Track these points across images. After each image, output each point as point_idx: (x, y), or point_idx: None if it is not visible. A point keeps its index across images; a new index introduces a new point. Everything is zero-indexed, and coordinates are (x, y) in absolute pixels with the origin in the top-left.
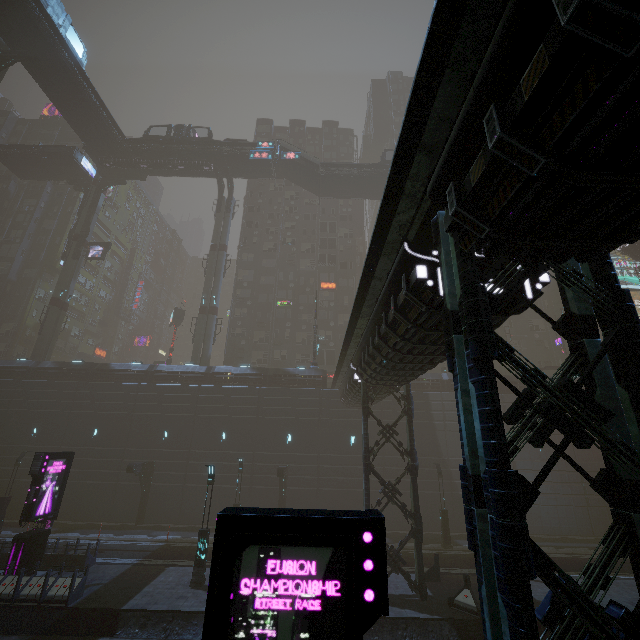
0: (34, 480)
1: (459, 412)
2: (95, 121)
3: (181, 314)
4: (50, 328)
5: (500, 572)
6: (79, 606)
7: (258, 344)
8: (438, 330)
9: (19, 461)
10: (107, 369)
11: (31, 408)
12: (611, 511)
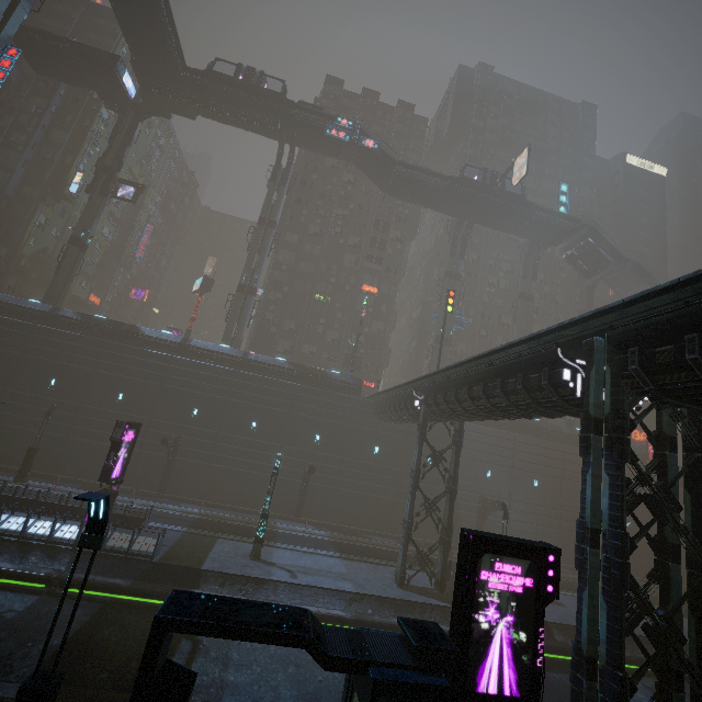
0: (113, 446)
1: (585, 486)
2: (157, 37)
3: (209, 284)
4: (67, 270)
5: (606, 585)
6: (163, 562)
7: (287, 334)
8: (550, 409)
9: (49, 414)
10: (137, 333)
11: (49, 358)
12: (655, 559)
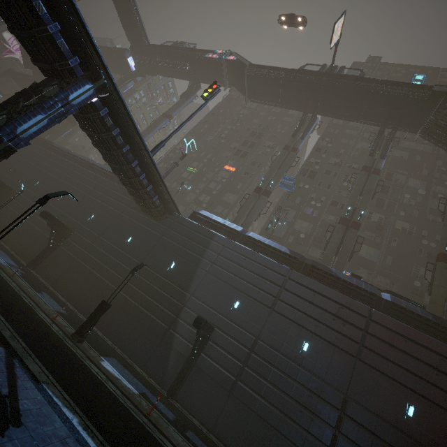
0: None
1: None
2: (134, 26)
3: None
4: (57, 128)
5: None
6: None
7: None
8: None
9: None
10: (49, 143)
11: None
12: None
